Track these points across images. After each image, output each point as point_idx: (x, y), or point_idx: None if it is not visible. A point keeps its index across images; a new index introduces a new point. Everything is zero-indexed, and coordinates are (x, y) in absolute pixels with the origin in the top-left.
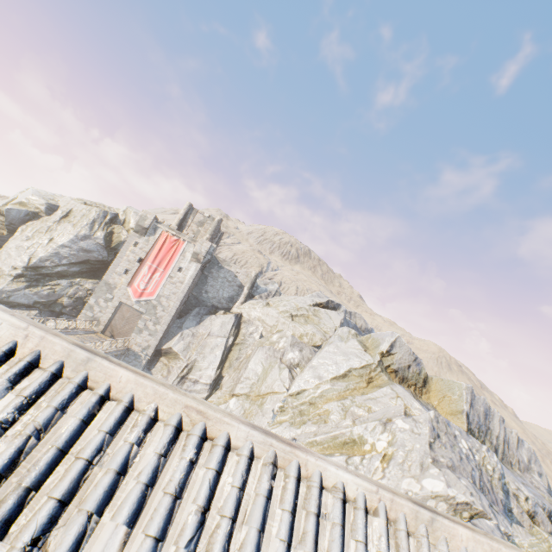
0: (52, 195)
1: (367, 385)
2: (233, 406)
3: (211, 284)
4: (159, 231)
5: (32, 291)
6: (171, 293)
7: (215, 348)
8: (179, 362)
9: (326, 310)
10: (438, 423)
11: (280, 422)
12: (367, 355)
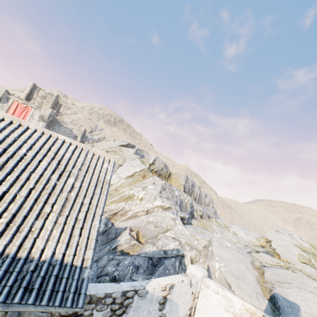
0: None
1: (143, 179)
2: None
3: None
4: (11, 100)
5: None
6: None
7: None
8: None
9: (126, 148)
10: (166, 185)
11: None
12: (143, 165)
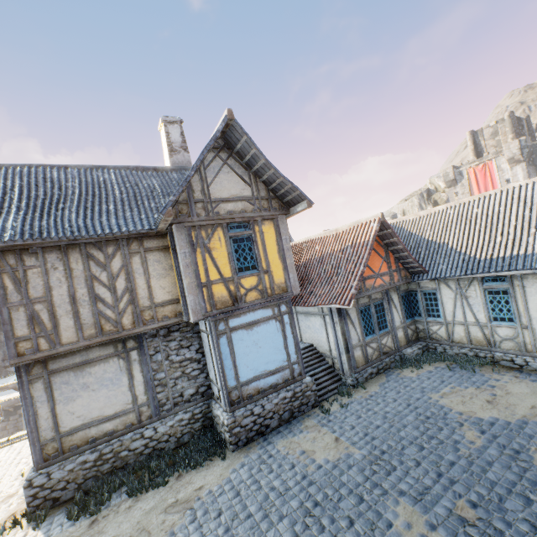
0: (387, 212)
1: None
2: None
3: None
4: (464, 172)
5: None
6: None
7: None
8: None
9: None
10: None
11: None
12: None
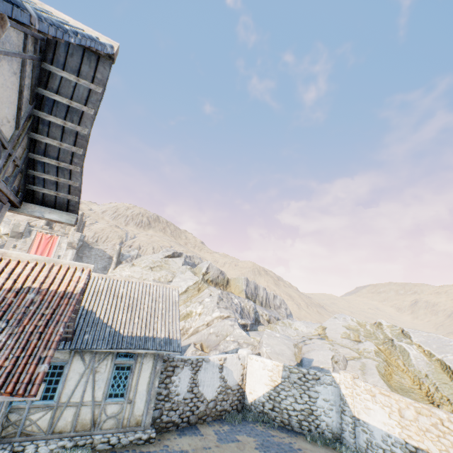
0: None
1: (198, 292)
2: None
3: (87, 261)
4: (34, 232)
5: None
6: None
7: None
8: None
9: (173, 259)
10: (223, 294)
11: None
12: (196, 277)
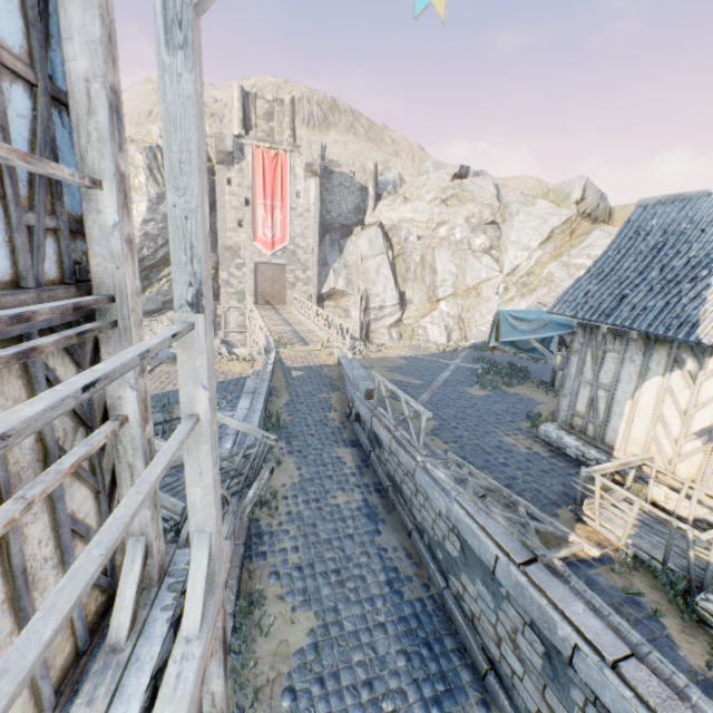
0: None
1: (570, 238)
2: (447, 309)
3: (329, 200)
4: (248, 150)
5: (152, 293)
6: (303, 230)
7: (379, 269)
8: (351, 298)
9: (470, 181)
10: None
11: (510, 299)
12: (563, 210)
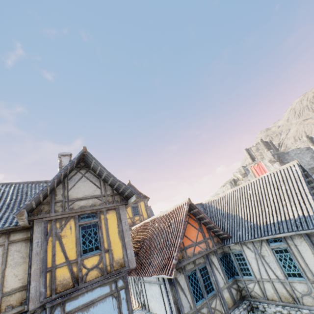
0: (215, 193)
1: None
2: None
3: None
4: (249, 169)
5: None
6: None
7: None
8: None
9: None
10: None
11: None
12: None
